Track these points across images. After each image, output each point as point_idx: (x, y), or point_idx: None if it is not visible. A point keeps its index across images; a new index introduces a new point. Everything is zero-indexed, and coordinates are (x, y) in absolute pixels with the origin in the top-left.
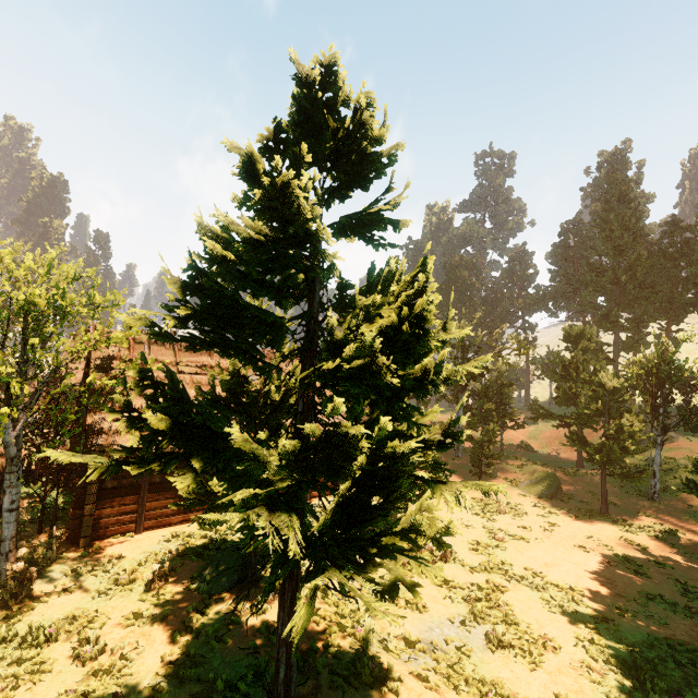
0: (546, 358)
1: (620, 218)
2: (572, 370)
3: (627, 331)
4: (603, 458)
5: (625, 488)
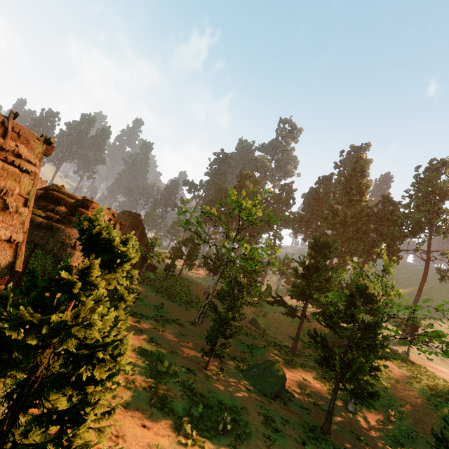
0: (283, 260)
1: (358, 183)
2: (313, 271)
3: (339, 258)
4: (351, 376)
5: (331, 389)
